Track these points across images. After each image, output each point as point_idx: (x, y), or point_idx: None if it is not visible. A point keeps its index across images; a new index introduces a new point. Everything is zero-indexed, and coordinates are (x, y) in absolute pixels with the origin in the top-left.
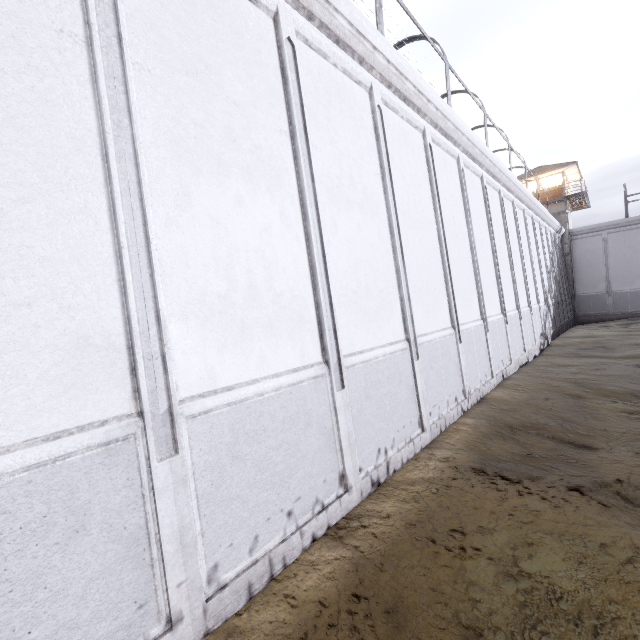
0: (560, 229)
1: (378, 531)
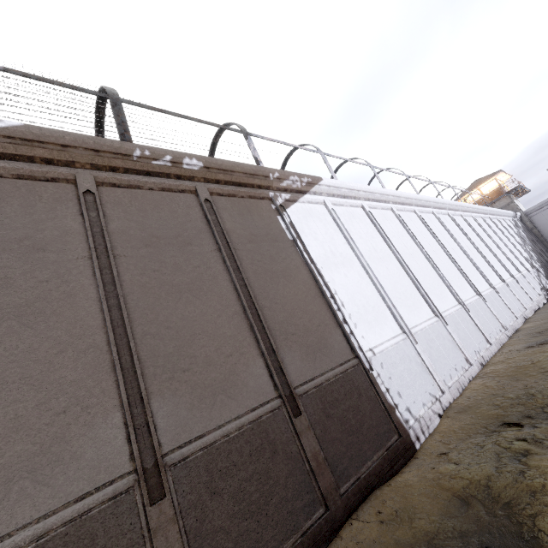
0: (515, 214)
1: (494, 371)
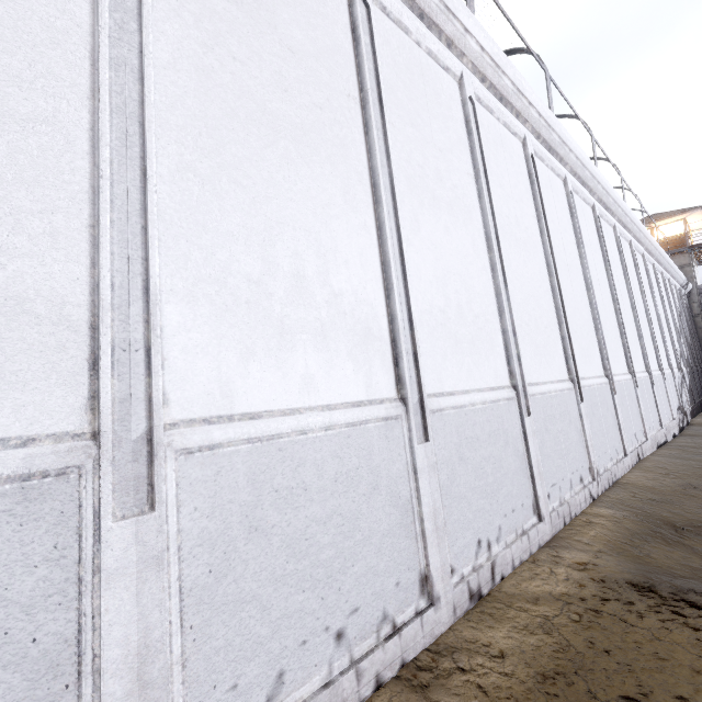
0: (686, 284)
1: (488, 683)
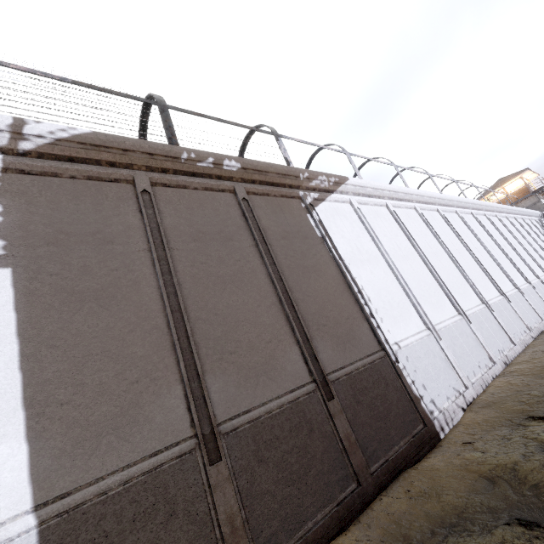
0: (542, 214)
1: (519, 370)
